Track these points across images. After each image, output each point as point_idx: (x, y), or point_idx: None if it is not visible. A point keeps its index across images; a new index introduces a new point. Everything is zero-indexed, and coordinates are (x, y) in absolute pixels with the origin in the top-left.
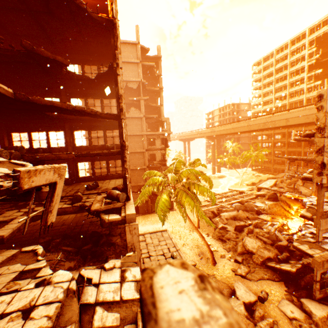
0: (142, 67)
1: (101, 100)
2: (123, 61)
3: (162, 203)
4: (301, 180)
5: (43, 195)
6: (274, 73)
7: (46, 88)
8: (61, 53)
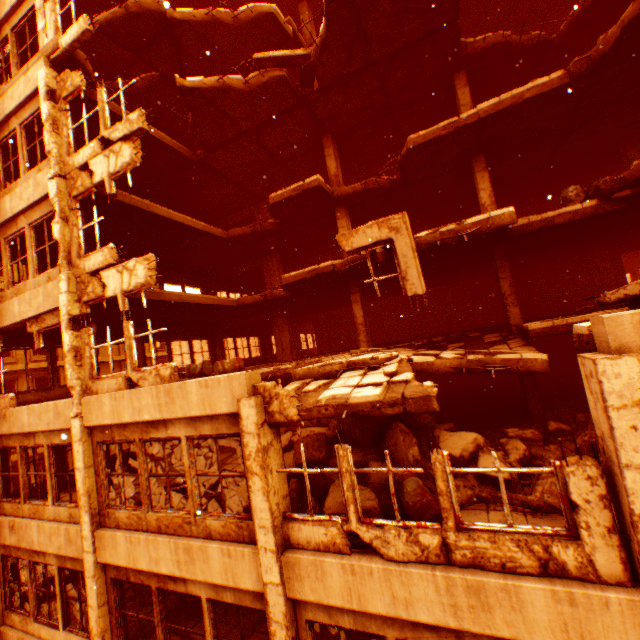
0: None
1: None
2: None
3: None
4: None
5: (379, 257)
6: None
7: None
8: None
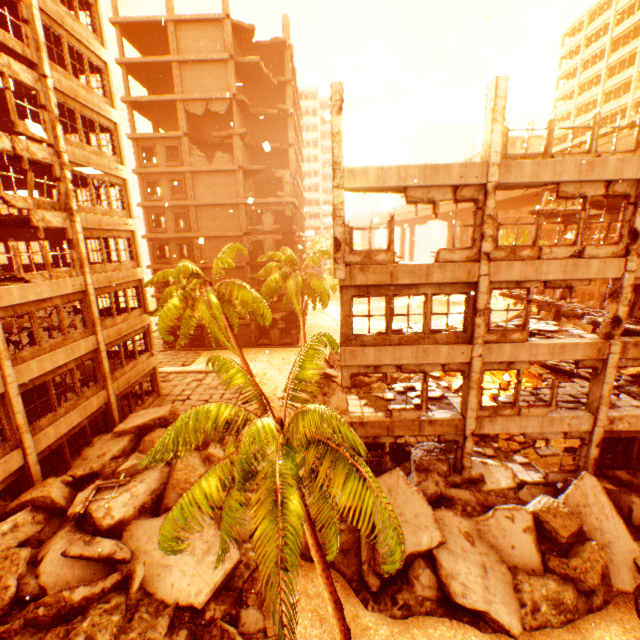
0: (240, 69)
1: (85, 137)
2: (199, 60)
3: (168, 310)
4: (536, 306)
5: None
6: (609, 49)
7: (4, 121)
8: (14, 58)
